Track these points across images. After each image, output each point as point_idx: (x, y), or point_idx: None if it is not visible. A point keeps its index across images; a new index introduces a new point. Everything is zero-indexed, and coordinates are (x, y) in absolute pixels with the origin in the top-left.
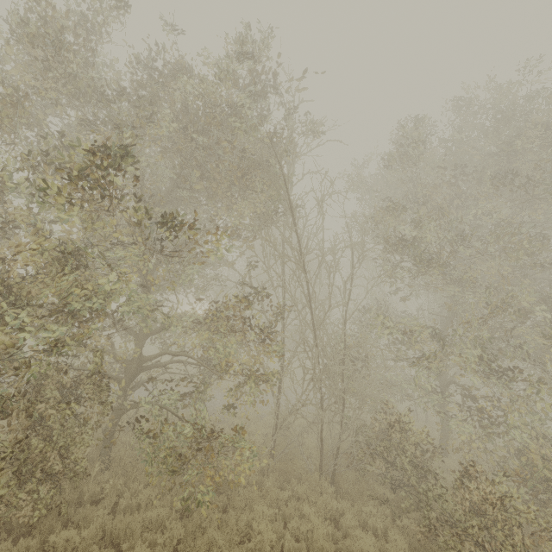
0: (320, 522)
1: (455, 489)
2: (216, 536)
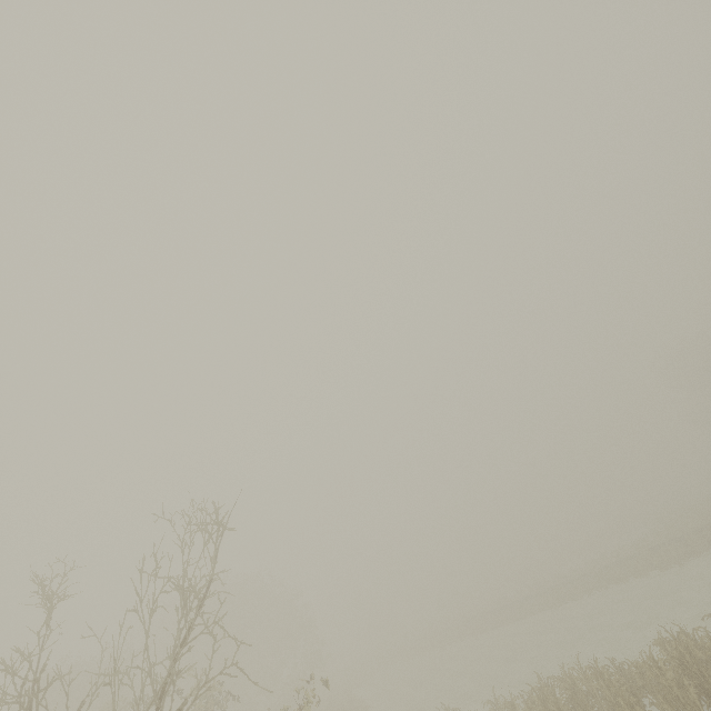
0: None
1: None
2: None
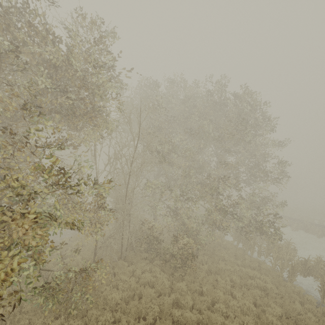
0: (133, 279)
1: (172, 244)
2: (95, 312)
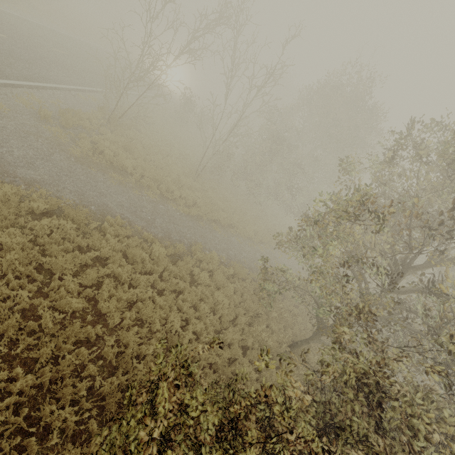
0: None
1: None
2: None
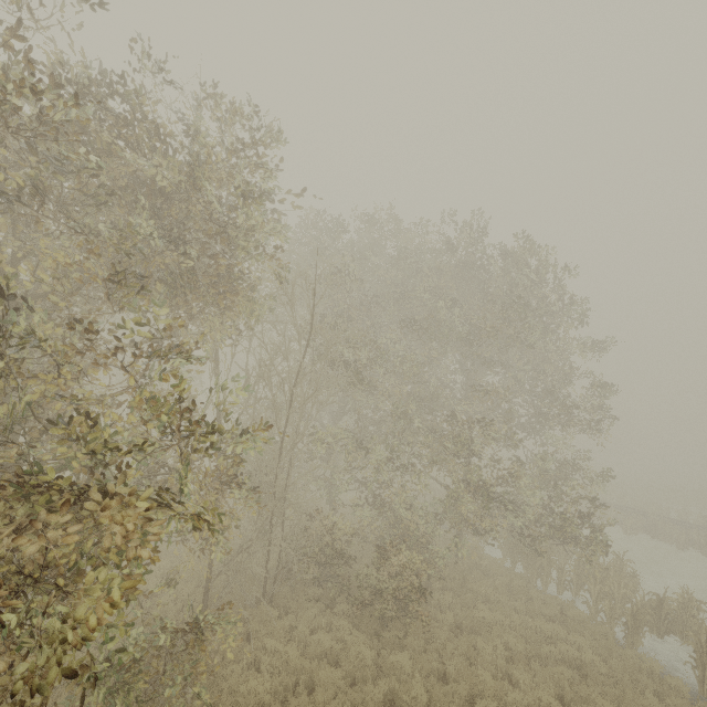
0: (294, 646)
1: (376, 565)
2: None
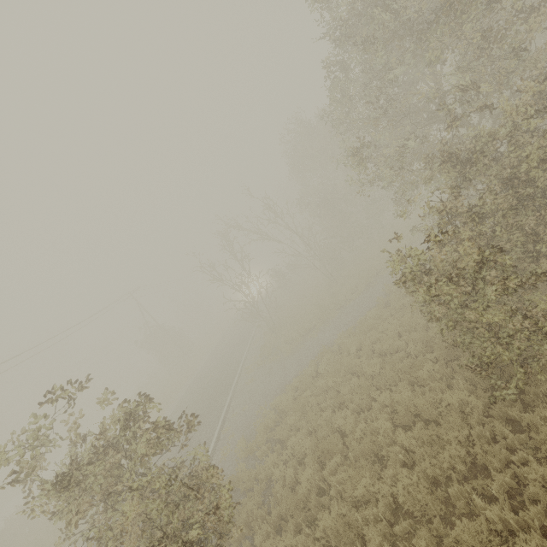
0: None
1: None
2: None
